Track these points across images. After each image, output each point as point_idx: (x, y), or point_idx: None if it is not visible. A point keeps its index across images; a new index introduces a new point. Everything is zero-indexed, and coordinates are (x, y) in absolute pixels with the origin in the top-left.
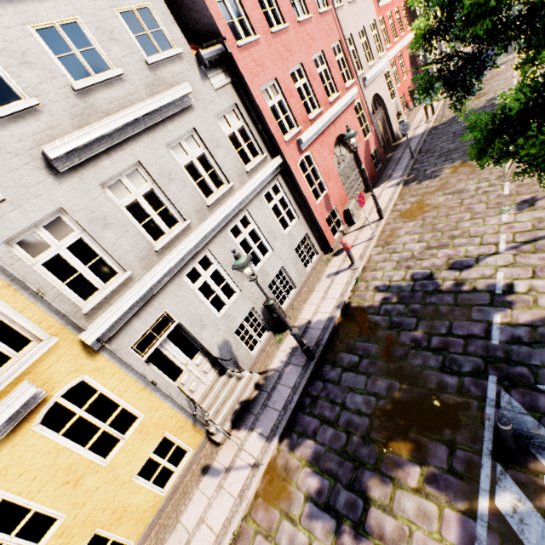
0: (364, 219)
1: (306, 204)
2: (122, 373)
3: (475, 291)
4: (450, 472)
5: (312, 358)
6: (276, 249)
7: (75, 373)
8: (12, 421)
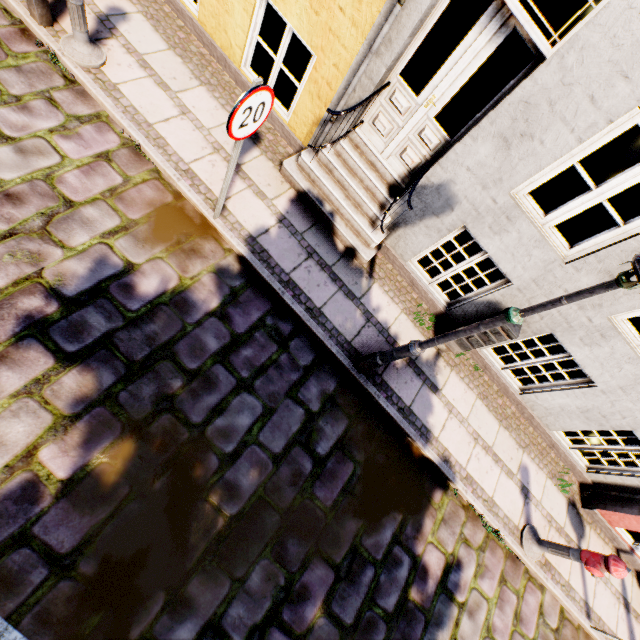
0: None
1: None
2: None
3: None
4: (20, 535)
5: (357, 365)
6: None
7: None
8: None
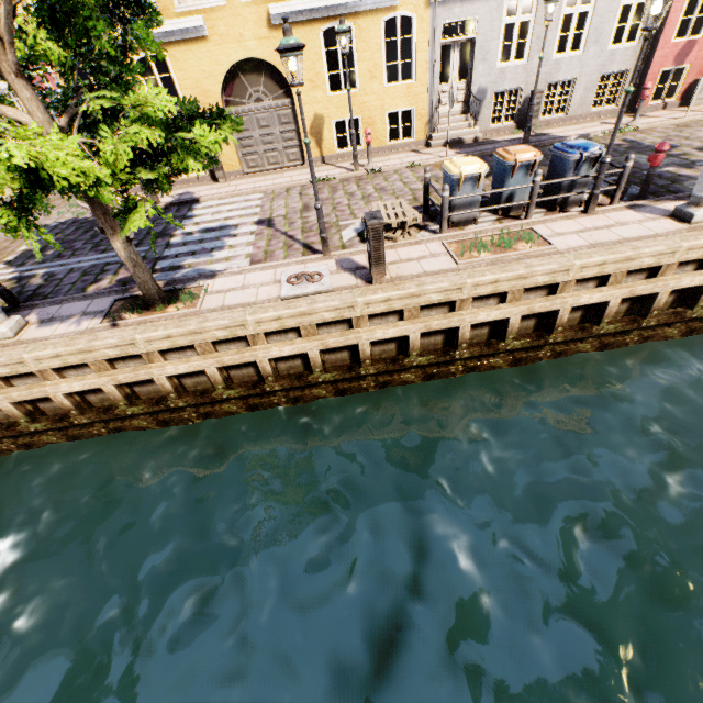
0: (702, 107)
1: (659, 31)
2: (427, 37)
3: (684, 159)
4: None
5: (525, 141)
6: (586, 55)
7: (413, 8)
8: (381, 4)
